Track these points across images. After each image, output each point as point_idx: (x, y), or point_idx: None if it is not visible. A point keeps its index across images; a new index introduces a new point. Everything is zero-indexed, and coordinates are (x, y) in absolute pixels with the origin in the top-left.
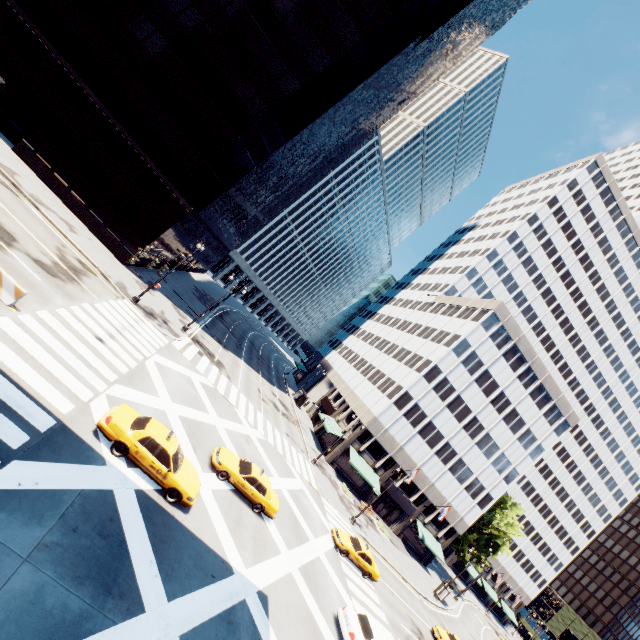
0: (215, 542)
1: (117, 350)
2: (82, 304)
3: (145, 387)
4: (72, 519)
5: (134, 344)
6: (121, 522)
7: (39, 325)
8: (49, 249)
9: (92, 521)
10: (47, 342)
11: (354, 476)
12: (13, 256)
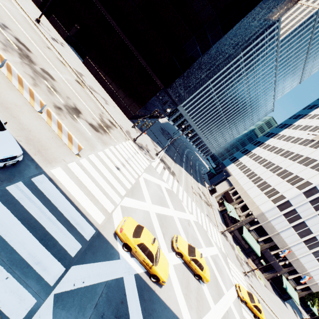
0: (176, 307)
1: (126, 174)
2: (110, 147)
3: (139, 196)
4: (101, 307)
5: (133, 168)
6: (127, 303)
7: (89, 164)
8: (96, 116)
9: (112, 306)
10: (93, 175)
11: (243, 242)
12: (79, 123)
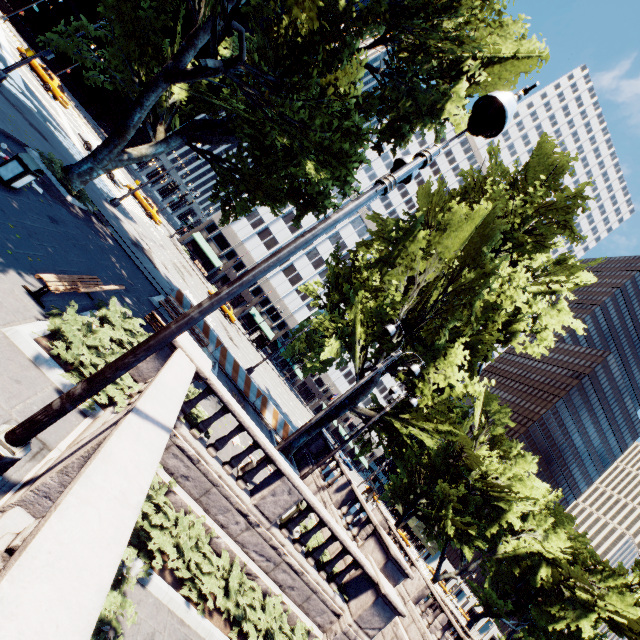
0: None
1: None
2: None
3: None
4: None
5: None
6: None
7: None
8: None
9: None
10: None
11: (203, 261)
12: None
